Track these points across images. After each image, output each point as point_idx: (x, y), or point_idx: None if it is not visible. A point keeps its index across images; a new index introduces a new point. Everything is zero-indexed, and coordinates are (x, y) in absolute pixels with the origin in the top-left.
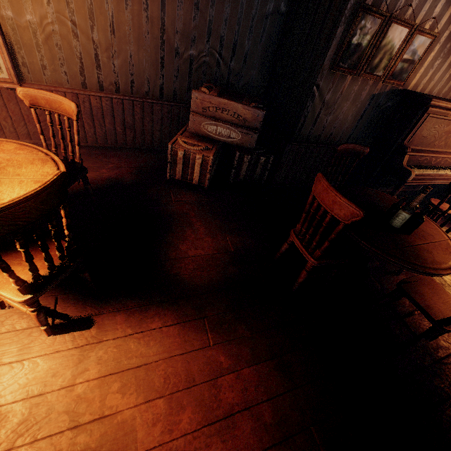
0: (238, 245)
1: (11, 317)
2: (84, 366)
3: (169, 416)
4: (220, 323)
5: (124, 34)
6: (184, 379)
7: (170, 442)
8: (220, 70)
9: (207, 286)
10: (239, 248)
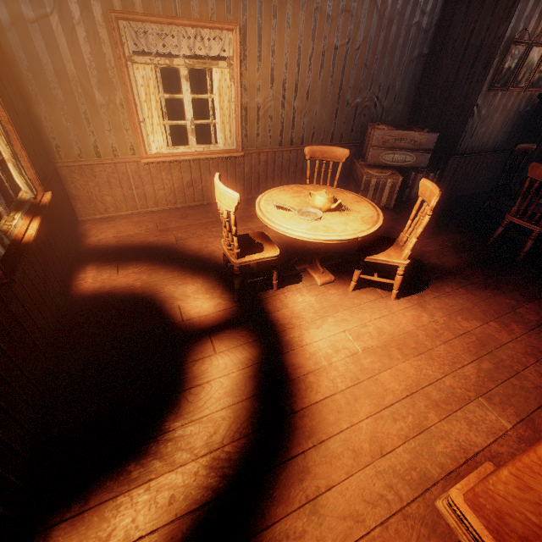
0: (452, 241)
1: (360, 295)
2: (430, 311)
3: (505, 328)
4: (487, 284)
5: (314, 98)
6: (495, 312)
7: (518, 338)
8: (376, 110)
9: (458, 266)
10: (454, 243)
